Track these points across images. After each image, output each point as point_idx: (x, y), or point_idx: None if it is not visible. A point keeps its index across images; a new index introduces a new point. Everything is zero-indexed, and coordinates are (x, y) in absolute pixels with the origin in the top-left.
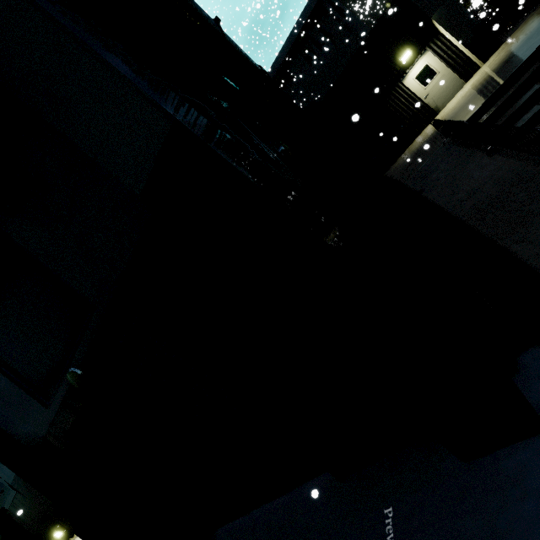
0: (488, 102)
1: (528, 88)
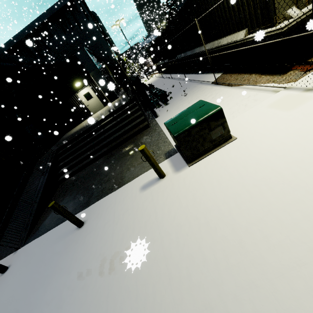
0: (69, 141)
1: (78, 144)
